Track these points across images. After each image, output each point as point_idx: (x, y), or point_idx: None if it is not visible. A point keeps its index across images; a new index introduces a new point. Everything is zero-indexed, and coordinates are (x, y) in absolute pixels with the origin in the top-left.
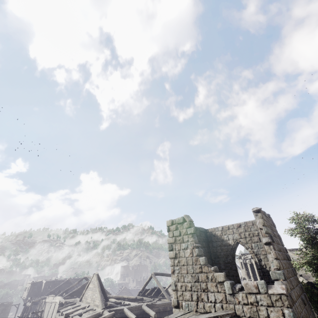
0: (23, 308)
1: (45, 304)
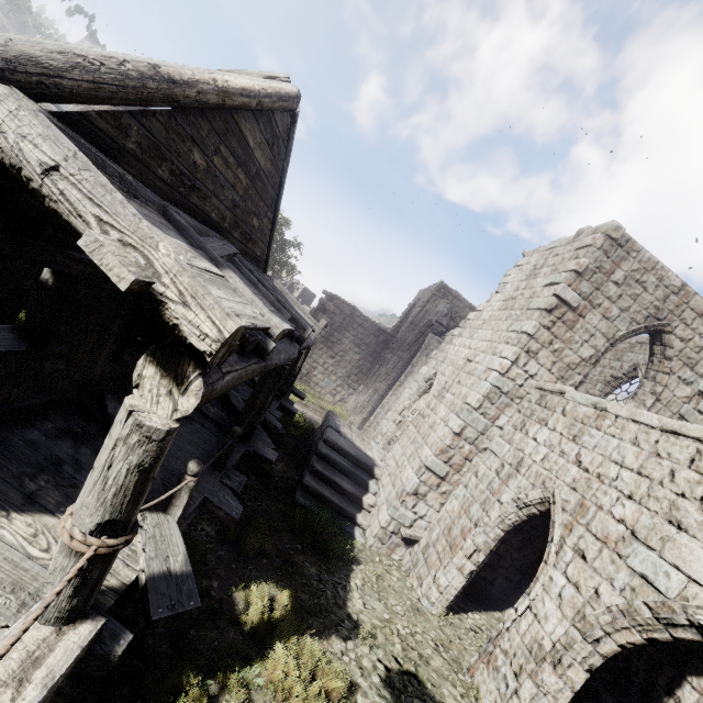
0: None
1: None
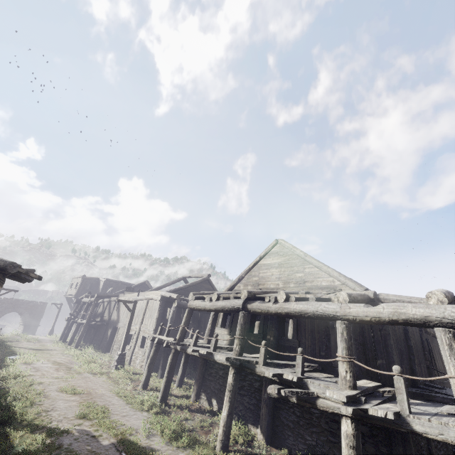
0: (75, 306)
1: (119, 303)
